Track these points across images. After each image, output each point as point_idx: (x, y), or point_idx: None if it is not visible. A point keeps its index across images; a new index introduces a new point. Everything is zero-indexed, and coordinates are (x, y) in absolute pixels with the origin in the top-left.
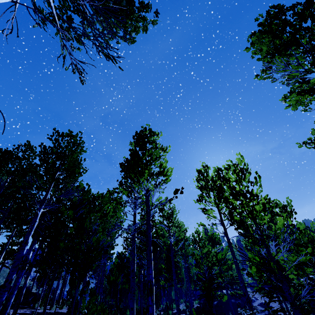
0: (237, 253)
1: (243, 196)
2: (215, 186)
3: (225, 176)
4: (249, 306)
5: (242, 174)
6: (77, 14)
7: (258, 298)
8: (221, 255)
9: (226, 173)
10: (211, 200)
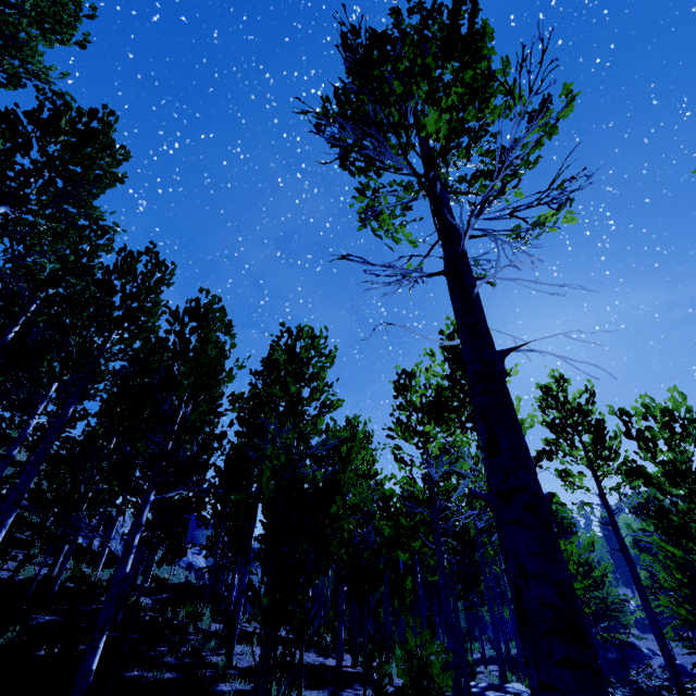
0: (643, 566)
1: (693, 482)
2: (587, 425)
3: (641, 432)
4: (673, 673)
5: (682, 432)
6: (408, 189)
7: (658, 652)
8: (576, 555)
9: (645, 427)
10: (577, 454)
